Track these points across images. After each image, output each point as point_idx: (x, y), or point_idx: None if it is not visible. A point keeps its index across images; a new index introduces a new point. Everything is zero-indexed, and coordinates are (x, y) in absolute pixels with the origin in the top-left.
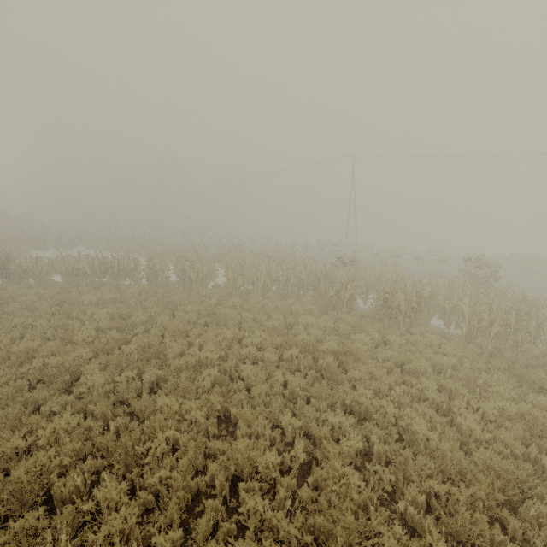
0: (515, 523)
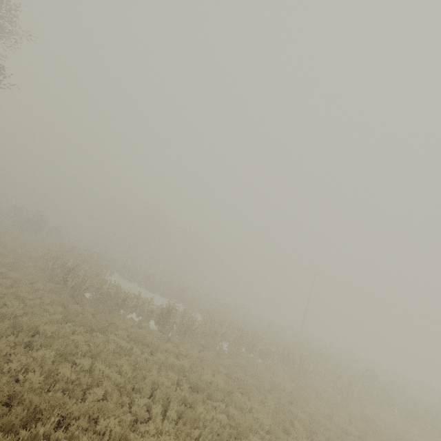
0: None
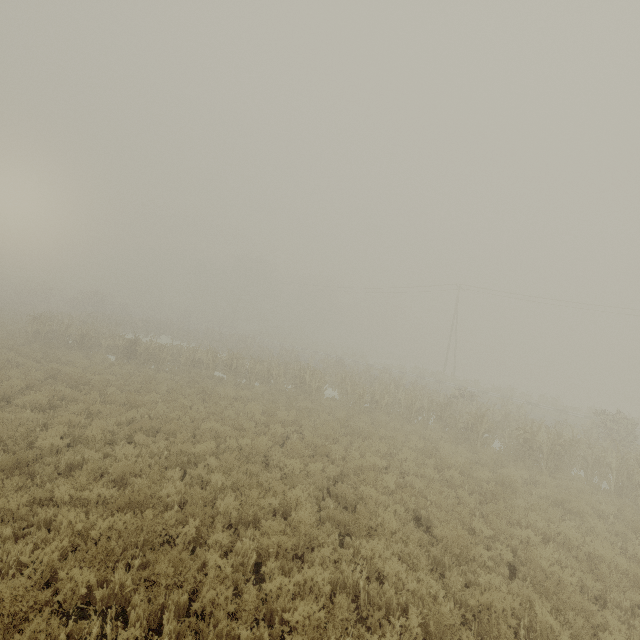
0: None
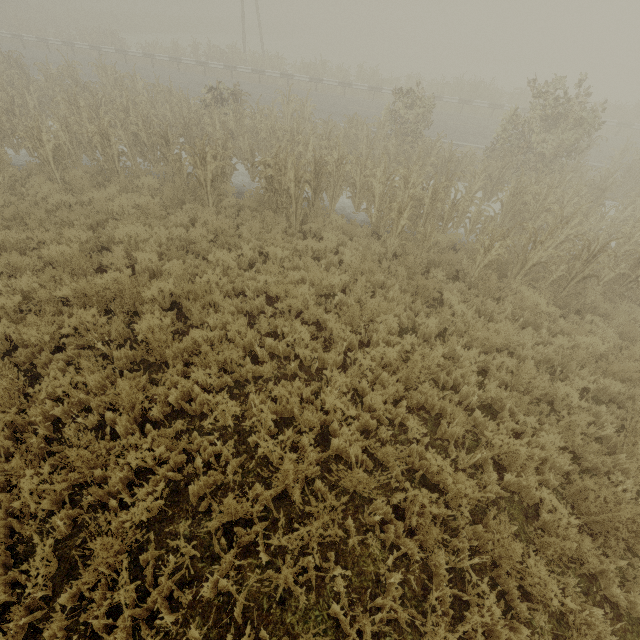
0: (356, 539)
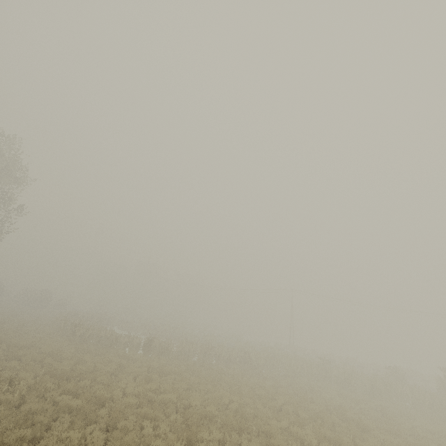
0: None
